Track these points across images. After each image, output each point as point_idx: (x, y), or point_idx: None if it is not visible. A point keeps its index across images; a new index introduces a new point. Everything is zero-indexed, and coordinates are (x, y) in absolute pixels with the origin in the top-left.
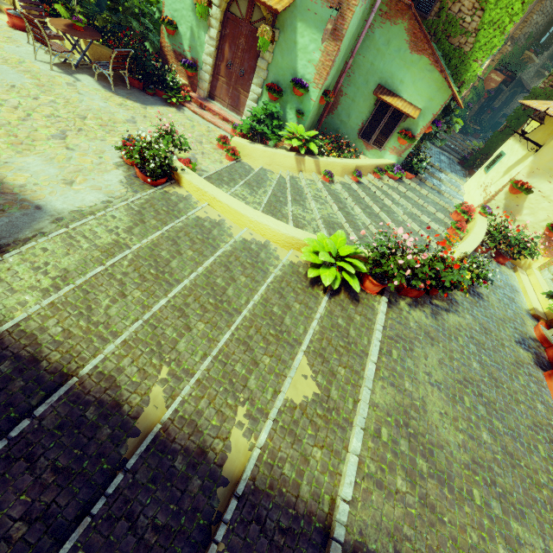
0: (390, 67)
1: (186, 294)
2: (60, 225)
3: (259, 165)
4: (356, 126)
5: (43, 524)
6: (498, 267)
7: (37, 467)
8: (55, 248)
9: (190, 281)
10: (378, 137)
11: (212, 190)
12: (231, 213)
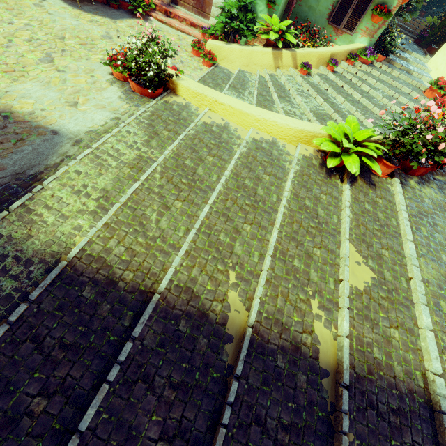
0: None
1: (223, 198)
2: (82, 147)
3: (236, 67)
4: (325, 10)
5: (181, 440)
6: None
7: (156, 387)
8: (87, 169)
9: (222, 185)
10: (350, 19)
11: (211, 93)
12: (234, 115)
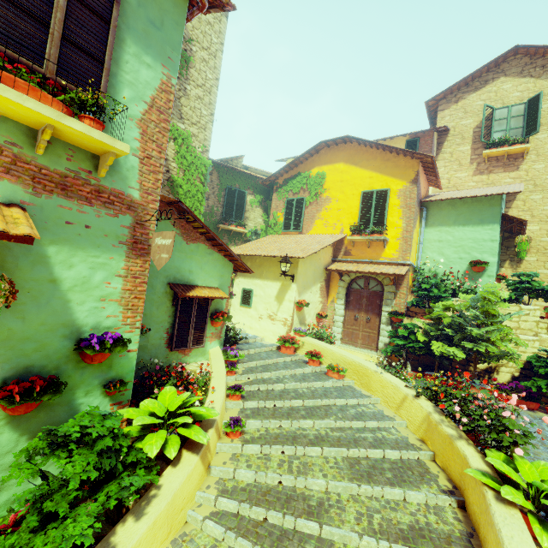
0: (173, 262)
1: None
2: None
3: None
4: (160, 340)
5: None
6: None
7: None
8: None
9: None
10: (195, 335)
11: None
12: None
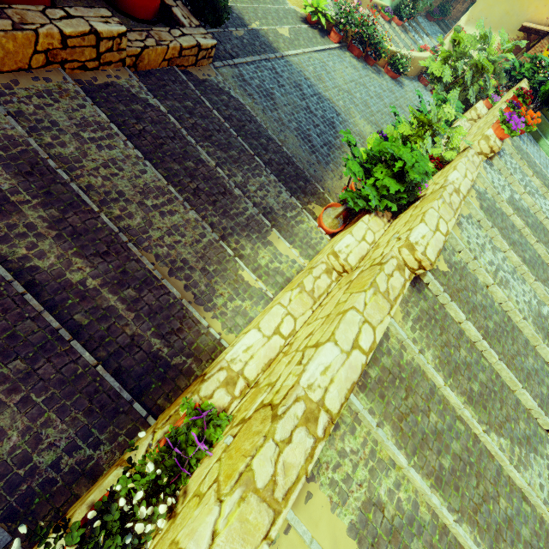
0: None
1: None
2: None
3: None
4: None
5: None
6: (430, 95)
7: None
8: None
9: None
10: None
11: None
12: None
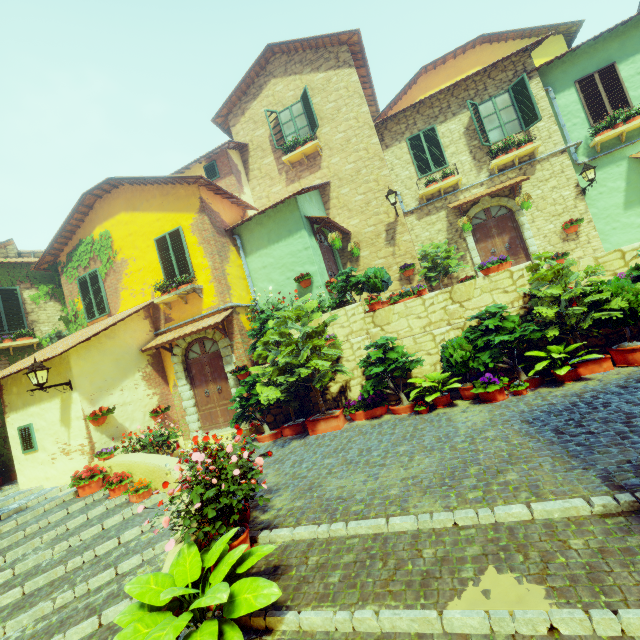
0: None
1: None
2: None
3: None
4: None
5: None
6: None
7: None
8: None
9: None
10: None
11: None
12: None
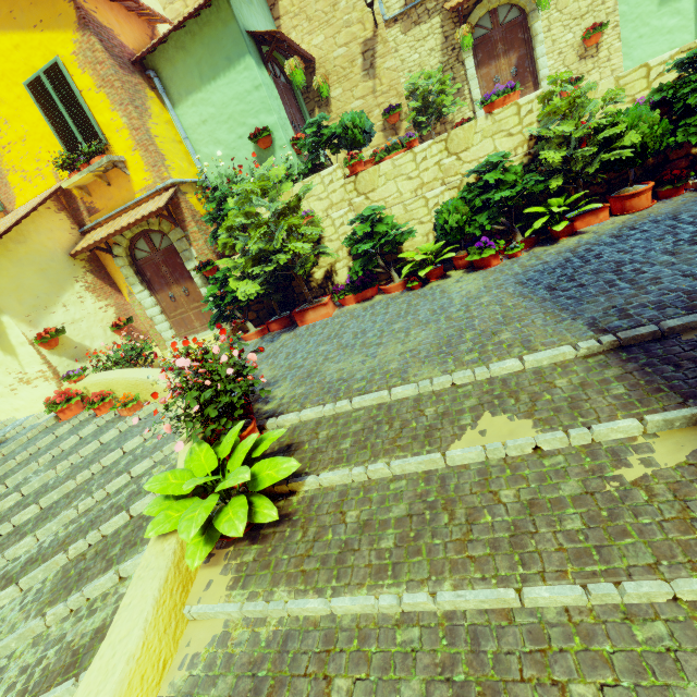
0: None
1: None
2: None
3: None
4: None
5: None
6: None
7: None
8: None
9: None
10: None
11: None
12: None
